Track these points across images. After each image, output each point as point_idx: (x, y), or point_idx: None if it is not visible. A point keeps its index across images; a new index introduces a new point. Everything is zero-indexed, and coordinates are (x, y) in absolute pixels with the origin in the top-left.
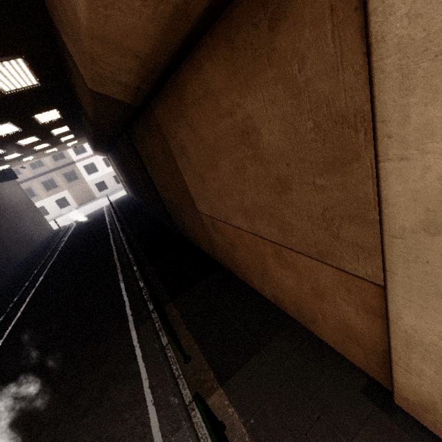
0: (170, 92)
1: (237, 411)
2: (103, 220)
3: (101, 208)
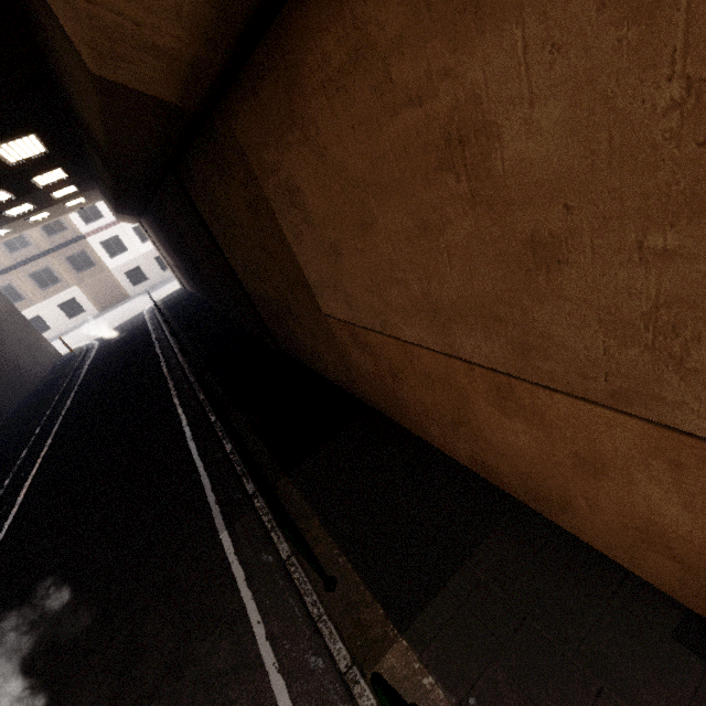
0: (267, 70)
1: (441, 683)
2: (145, 335)
3: (140, 314)
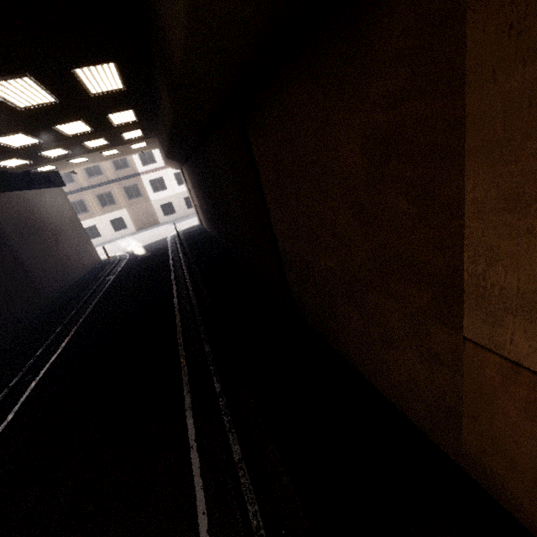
0: None
1: None
2: (165, 258)
3: (165, 239)
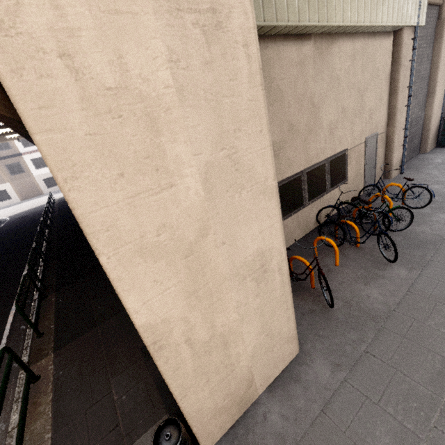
0: None
1: (55, 368)
2: (38, 217)
3: (43, 205)
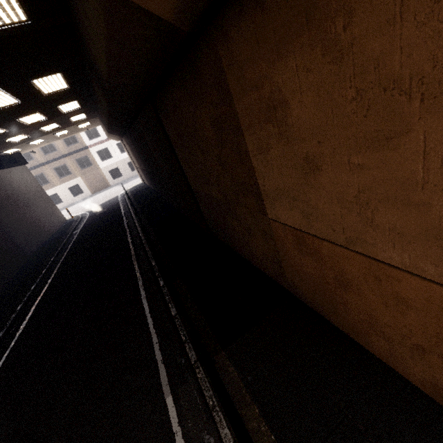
0: None
1: None
2: (118, 212)
3: (116, 198)
